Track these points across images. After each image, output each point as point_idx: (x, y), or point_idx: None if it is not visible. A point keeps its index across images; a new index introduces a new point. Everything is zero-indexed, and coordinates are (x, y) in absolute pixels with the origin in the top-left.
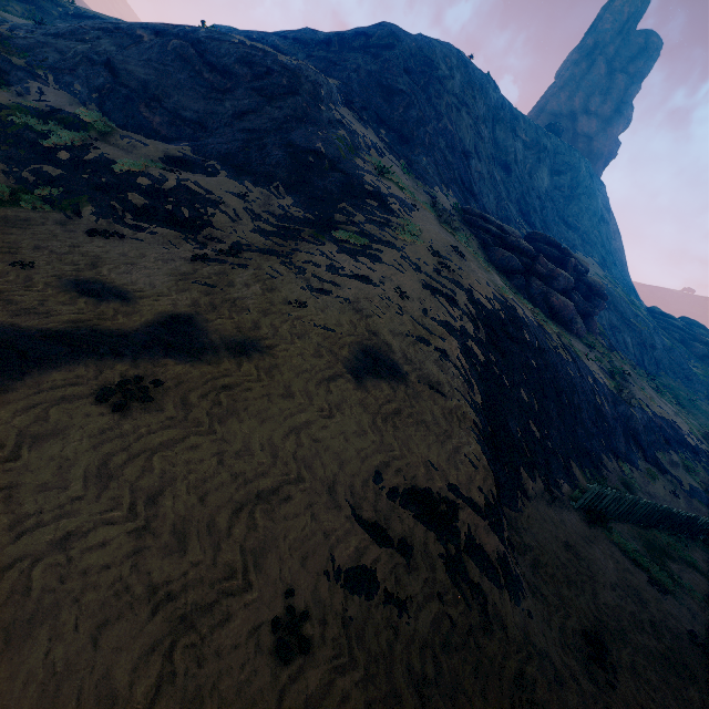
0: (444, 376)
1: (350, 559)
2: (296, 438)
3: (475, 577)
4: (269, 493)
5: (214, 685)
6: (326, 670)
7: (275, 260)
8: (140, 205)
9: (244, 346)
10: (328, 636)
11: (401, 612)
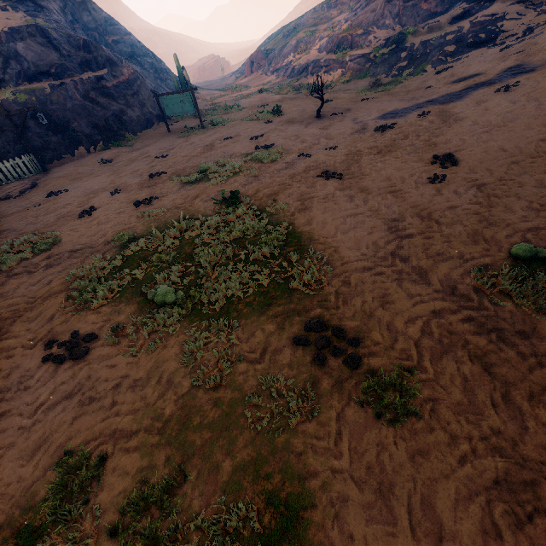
0: None
1: None
2: None
3: None
4: None
5: None
6: None
7: None
8: (452, 50)
9: None
10: None
11: None
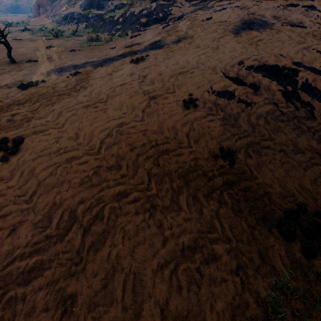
0: (307, 18)
1: (220, 89)
2: (198, 58)
3: (306, 100)
4: (184, 72)
5: (162, 109)
6: (204, 113)
7: (198, 11)
8: (144, 22)
9: (179, 40)
10: (206, 106)
11: (247, 106)
